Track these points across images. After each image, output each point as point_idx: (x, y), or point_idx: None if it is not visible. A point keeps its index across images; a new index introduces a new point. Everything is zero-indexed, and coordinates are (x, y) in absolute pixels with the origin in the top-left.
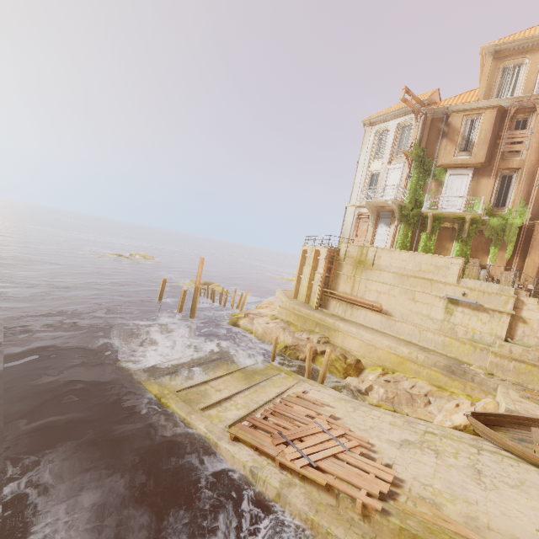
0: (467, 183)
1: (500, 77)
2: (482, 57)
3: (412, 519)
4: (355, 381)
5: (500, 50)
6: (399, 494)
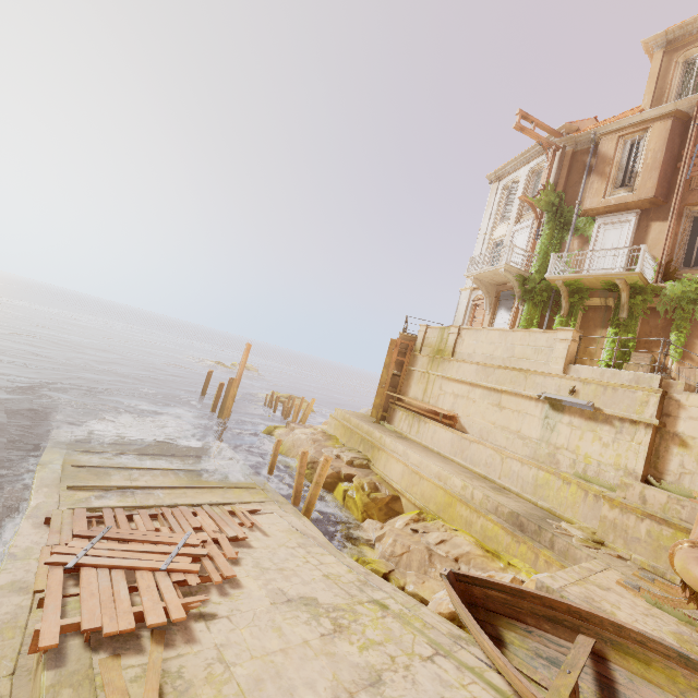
0: (628, 233)
1: (680, 74)
2: (650, 57)
3: (82, 691)
4: (372, 526)
5: (676, 39)
6: (142, 653)
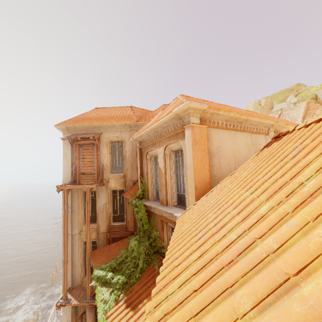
0: None
1: None
2: None
3: None
4: None
5: None
6: None
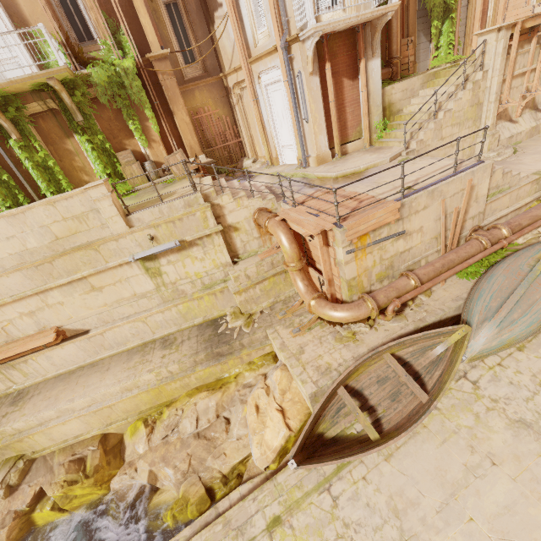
0: None
1: None
2: None
3: None
4: (127, 481)
5: None
6: None
